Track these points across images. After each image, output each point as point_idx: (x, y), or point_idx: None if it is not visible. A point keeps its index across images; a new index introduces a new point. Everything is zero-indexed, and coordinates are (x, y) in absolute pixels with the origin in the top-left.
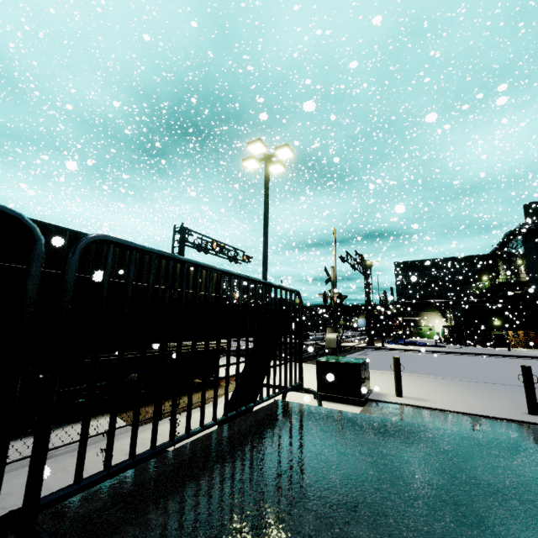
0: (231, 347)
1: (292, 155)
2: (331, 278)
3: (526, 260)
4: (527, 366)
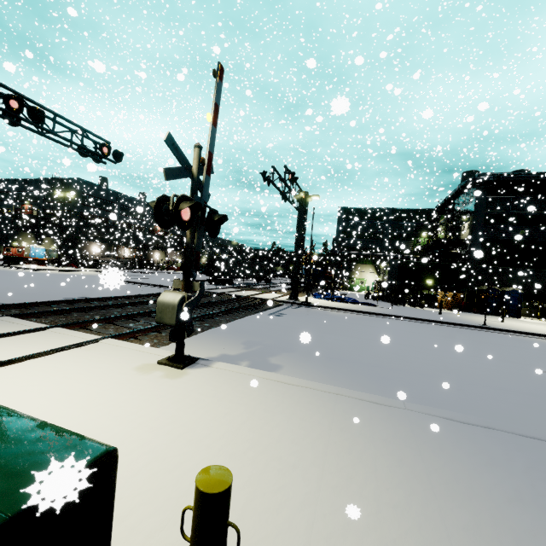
0: (94, 292)
1: None
2: (192, 171)
3: (474, 216)
4: None
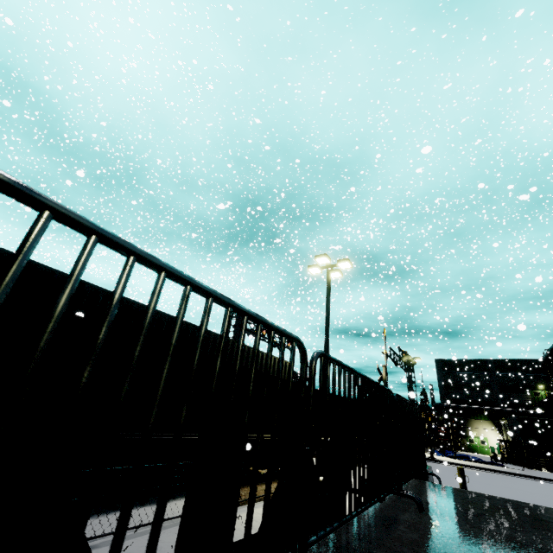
0: None
1: (351, 266)
2: (383, 377)
3: None
4: None
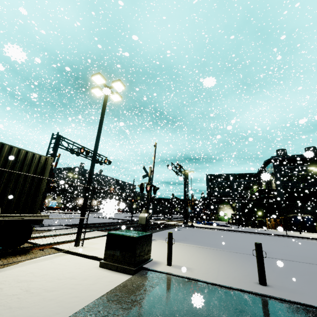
0: (91, 222)
1: (124, 88)
2: (148, 175)
3: (275, 177)
4: (258, 243)
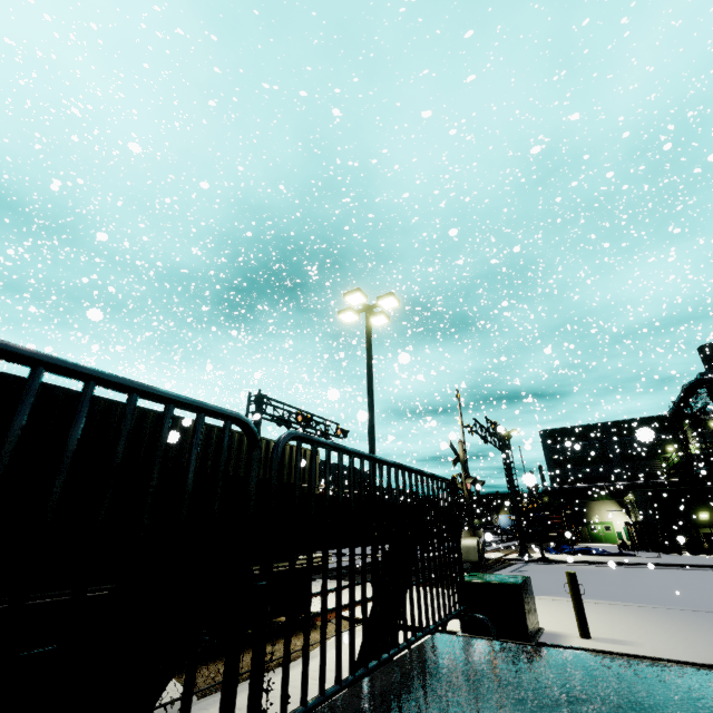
0: None
1: (398, 304)
2: (460, 457)
3: None
4: None
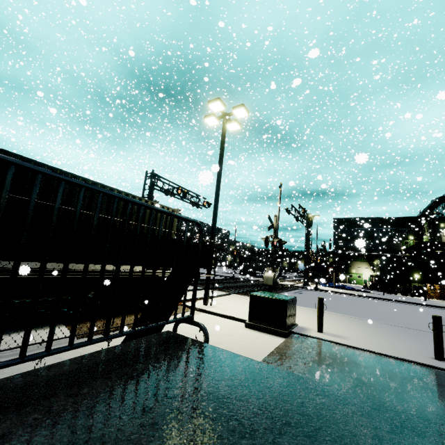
0: None
1: (247, 114)
2: (274, 225)
3: None
4: (438, 316)
